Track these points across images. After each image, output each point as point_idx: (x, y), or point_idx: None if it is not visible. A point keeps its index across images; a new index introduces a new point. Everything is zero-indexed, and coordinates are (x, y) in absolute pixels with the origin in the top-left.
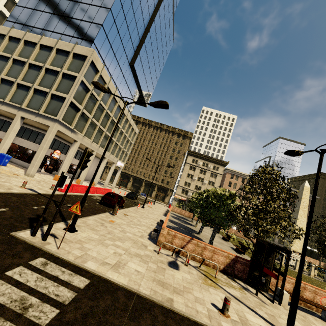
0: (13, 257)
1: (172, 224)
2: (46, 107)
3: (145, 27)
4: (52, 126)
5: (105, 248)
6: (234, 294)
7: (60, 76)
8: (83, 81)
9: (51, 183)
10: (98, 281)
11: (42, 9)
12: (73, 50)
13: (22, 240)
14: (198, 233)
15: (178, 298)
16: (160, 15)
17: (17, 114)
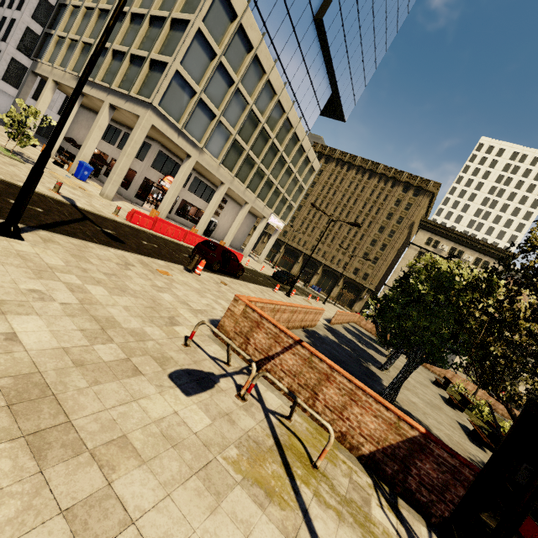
0: None
1: (326, 334)
2: (141, 85)
3: None
4: (143, 116)
5: (25, 277)
6: None
7: (168, 26)
8: (202, 32)
9: None
10: None
11: None
12: None
13: None
14: (382, 366)
15: None
16: None
17: (105, 101)
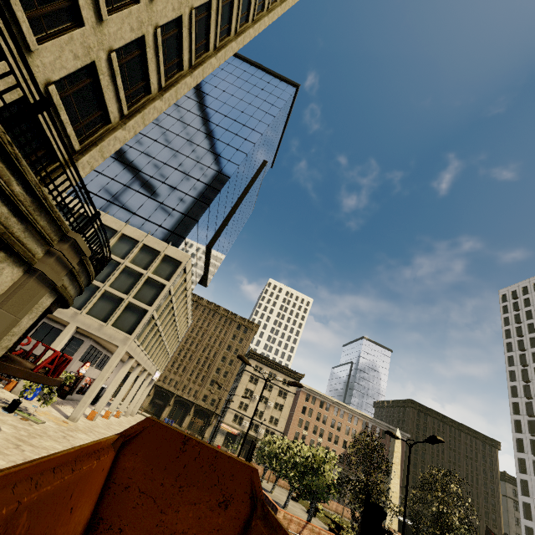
0: None
1: None
2: (116, 317)
3: (231, 207)
4: (123, 347)
5: None
6: None
7: (144, 280)
8: (170, 289)
9: (99, 431)
10: None
11: (124, 182)
12: (164, 251)
13: None
14: (285, 506)
15: None
16: (248, 195)
17: (71, 323)
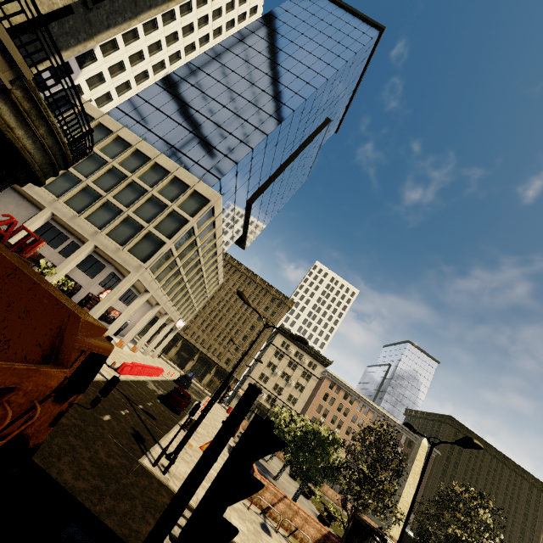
0: (159, 494)
1: None
2: (134, 244)
3: (281, 164)
4: (134, 274)
5: None
6: None
7: (168, 212)
8: (194, 227)
9: None
10: None
11: (169, 113)
12: (194, 186)
13: (150, 472)
14: (275, 477)
15: None
16: (303, 154)
17: (90, 240)
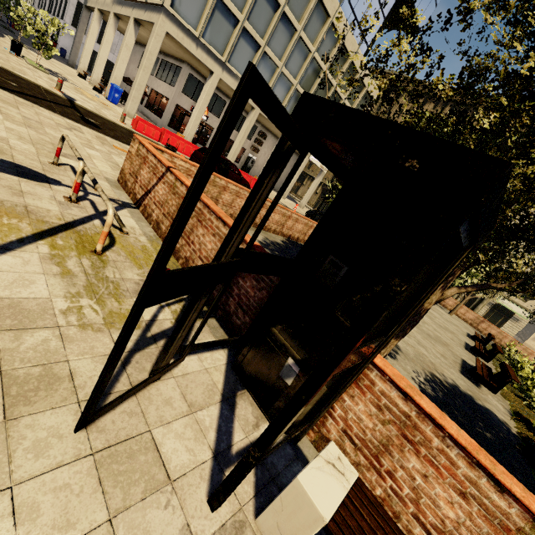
0: None
1: None
2: None
3: None
4: (157, 22)
5: None
6: None
7: None
8: None
9: None
10: None
11: None
12: None
13: None
14: None
15: None
16: None
17: (131, 16)
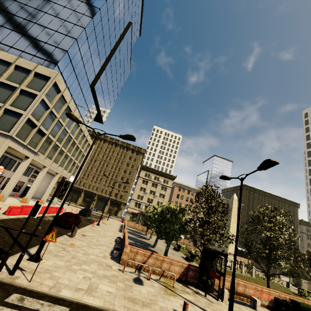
0: None
1: (129, 240)
2: None
3: (106, 57)
4: (3, 142)
5: (74, 274)
6: (189, 299)
7: (18, 92)
8: (44, 100)
9: None
10: (77, 307)
11: (1, 23)
12: (35, 69)
13: None
14: (153, 246)
15: (147, 310)
16: (120, 49)
17: None
